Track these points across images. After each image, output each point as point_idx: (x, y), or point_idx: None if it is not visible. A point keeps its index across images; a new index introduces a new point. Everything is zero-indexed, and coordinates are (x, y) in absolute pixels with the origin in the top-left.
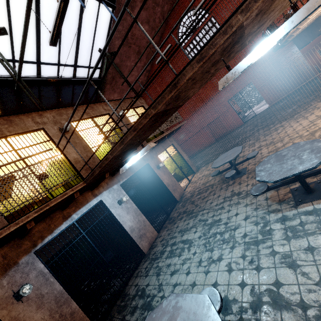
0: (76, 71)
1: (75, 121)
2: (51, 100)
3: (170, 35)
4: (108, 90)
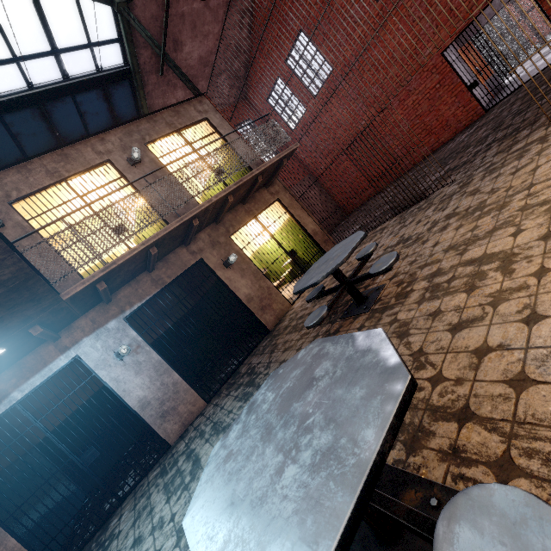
0: (64, 64)
1: (25, 198)
2: (42, 138)
3: None
4: (156, 87)
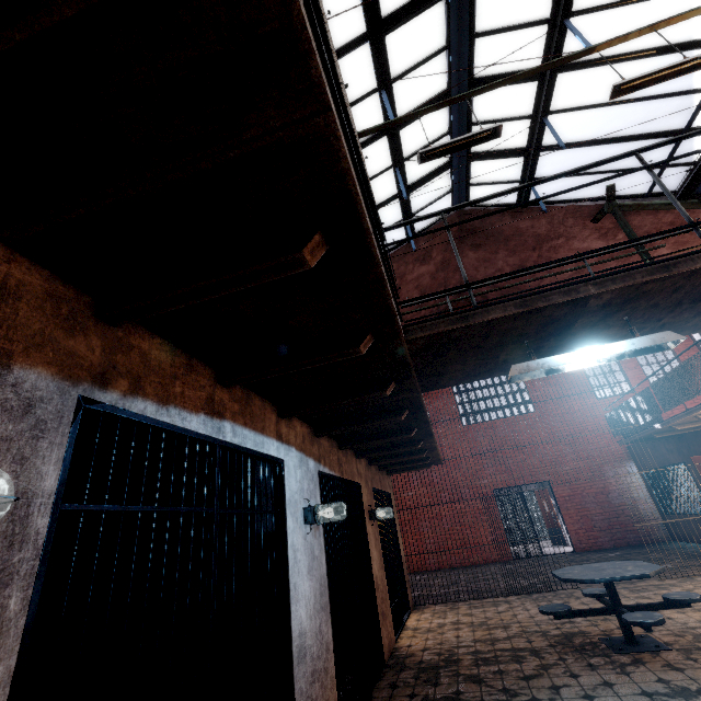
0: None
1: None
2: None
3: None
4: None
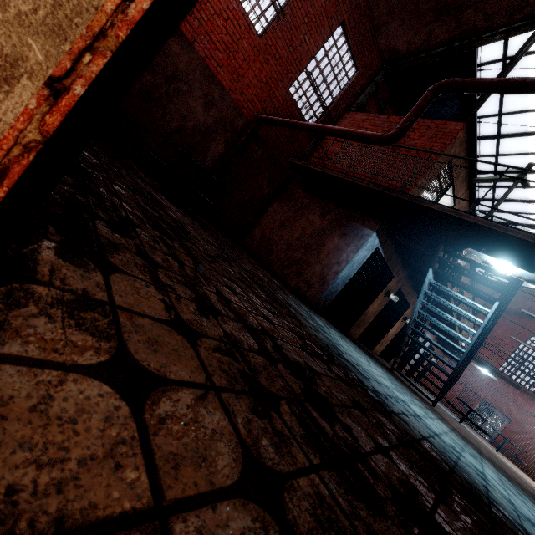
0: None
1: None
2: None
3: (534, 327)
4: None
